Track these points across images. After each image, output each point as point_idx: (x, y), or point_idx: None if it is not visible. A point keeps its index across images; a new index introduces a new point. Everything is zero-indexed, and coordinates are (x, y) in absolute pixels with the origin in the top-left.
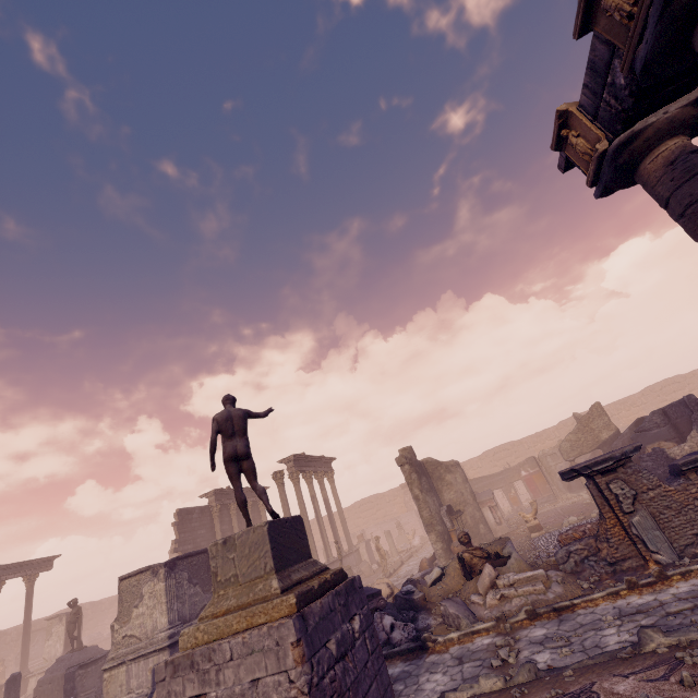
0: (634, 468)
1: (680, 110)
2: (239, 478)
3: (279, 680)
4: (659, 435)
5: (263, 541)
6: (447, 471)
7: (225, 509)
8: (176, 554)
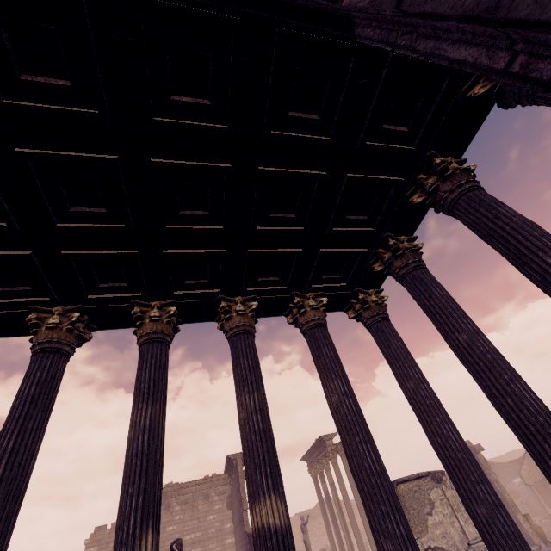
0: None
1: None
2: None
3: None
4: None
5: None
6: None
7: None
8: (98, 546)
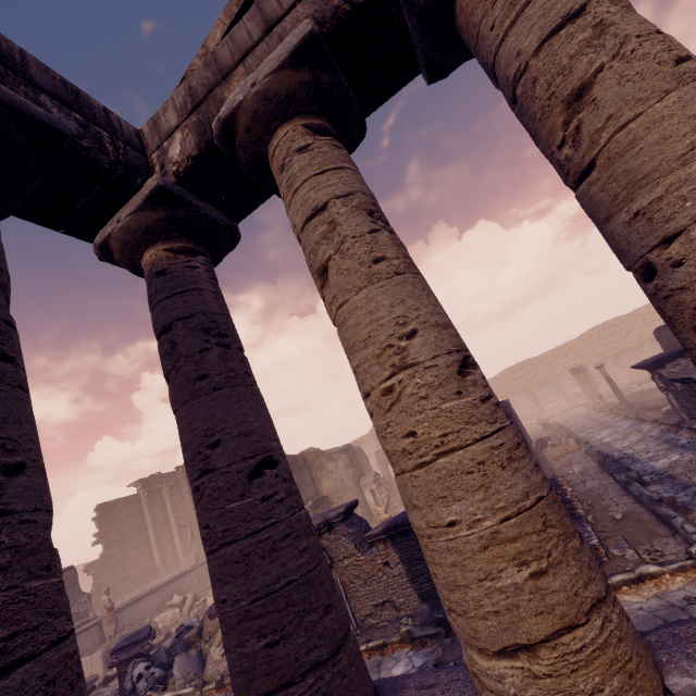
0: (337, 534)
1: (131, 217)
2: None
3: None
4: None
5: None
6: (329, 460)
7: (156, 494)
8: None
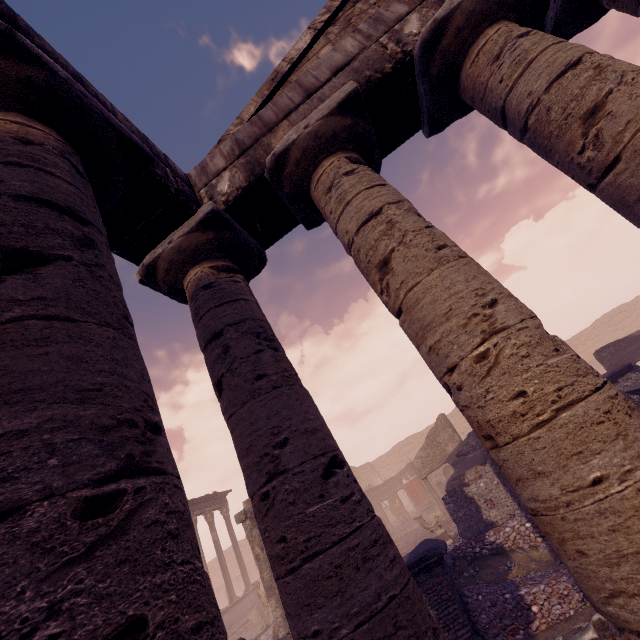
0: None
1: (183, 238)
2: None
3: None
4: (475, 459)
5: None
6: None
7: None
8: None
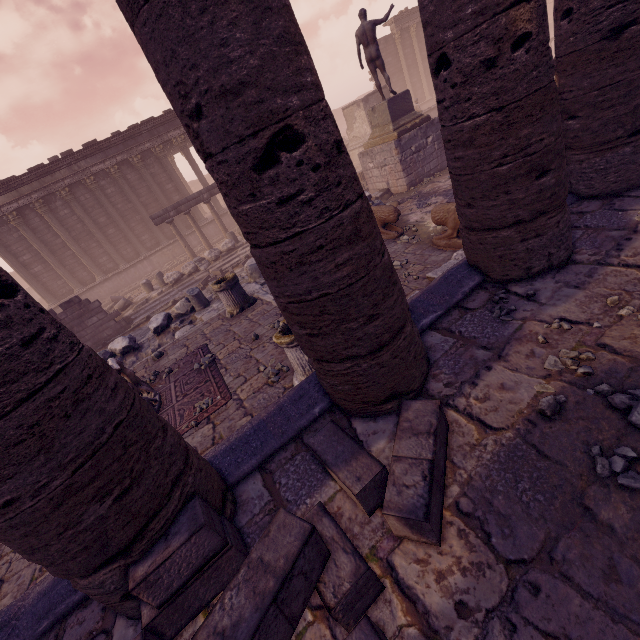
0: None
1: None
2: (375, 72)
3: (392, 159)
4: None
5: (386, 110)
6: None
7: (405, 34)
8: None
